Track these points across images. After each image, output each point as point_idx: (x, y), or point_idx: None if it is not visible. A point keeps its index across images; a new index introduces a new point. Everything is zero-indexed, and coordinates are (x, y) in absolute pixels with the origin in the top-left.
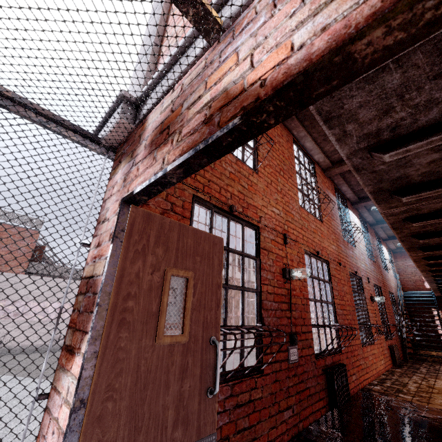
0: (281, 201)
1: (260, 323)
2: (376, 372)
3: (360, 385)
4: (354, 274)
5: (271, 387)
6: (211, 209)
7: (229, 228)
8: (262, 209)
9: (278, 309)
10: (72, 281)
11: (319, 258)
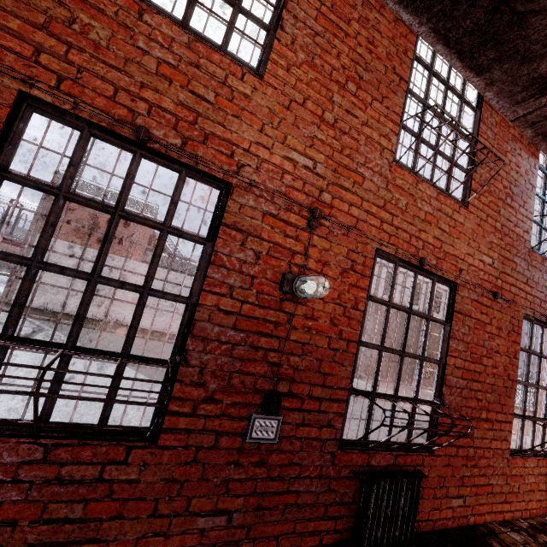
0: (328, 143)
1: (177, 358)
2: (538, 506)
3: (474, 517)
4: (543, 322)
5: (175, 470)
6: (82, 130)
7: (130, 173)
8: (254, 151)
9: (245, 343)
10: (183, 276)
11: (426, 273)
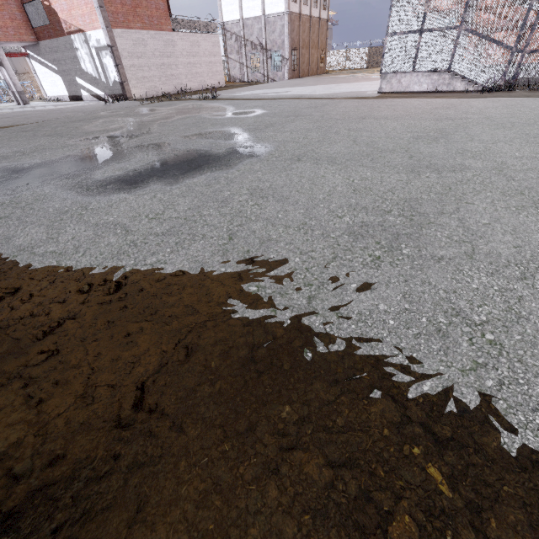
0: None
1: None
2: None
3: None
4: None
5: None
6: None
7: None
8: None
9: None
10: (196, 35)
11: None
